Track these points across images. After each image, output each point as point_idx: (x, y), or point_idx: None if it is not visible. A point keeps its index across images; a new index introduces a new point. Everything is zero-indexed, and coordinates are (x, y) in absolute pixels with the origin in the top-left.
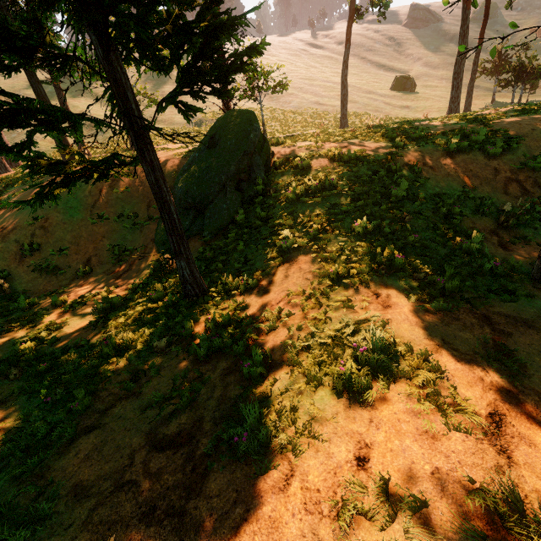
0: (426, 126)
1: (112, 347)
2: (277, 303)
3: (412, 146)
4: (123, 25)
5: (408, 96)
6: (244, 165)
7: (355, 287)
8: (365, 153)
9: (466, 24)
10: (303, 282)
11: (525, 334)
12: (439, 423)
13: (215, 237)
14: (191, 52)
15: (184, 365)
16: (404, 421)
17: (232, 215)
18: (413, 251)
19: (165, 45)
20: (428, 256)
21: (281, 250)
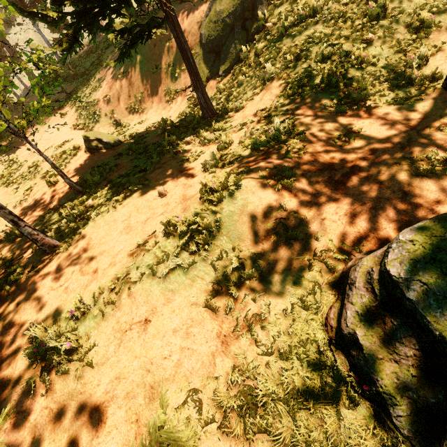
0: None
1: (166, 142)
2: (249, 117)
3: None
4: None
5: None
6: (248, 3)
7: (296, 102)
8: None
9: None
10: (268, 102)
11: (383, 124)
12: (282, 156)
13: (227, 76)
14: None
15: (196, 148)
16: (268, 156)
17: (239, 55)
18: (359, 71)
19: None
20: (369, 74)
21: (263, 80)
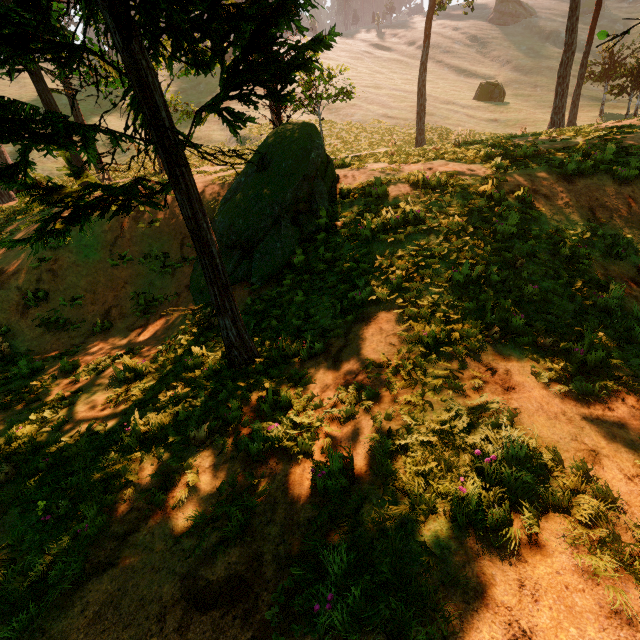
0: (530, 142)
1: (135, 437)
2: (353, 378)
3: (518, 168)
4: (150, 7)
5: (496, 107)
6: (304, 192)
7: (460, 359)
8: (457, 177)
9: (575, 16)
10: (386, 349)
11: None
12: (634, 597)
13: (266, 285)
14: (238, 45)
15: (232, 466)
16: (576, 589)
17: (288, 257)
18: (531, 307)
19: (205, 33)
20: (553, 314)
21: (353, 304)
